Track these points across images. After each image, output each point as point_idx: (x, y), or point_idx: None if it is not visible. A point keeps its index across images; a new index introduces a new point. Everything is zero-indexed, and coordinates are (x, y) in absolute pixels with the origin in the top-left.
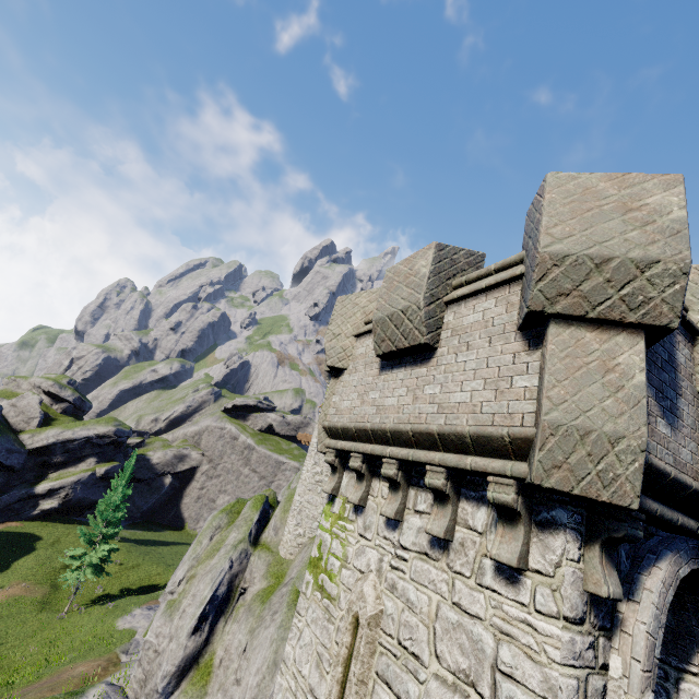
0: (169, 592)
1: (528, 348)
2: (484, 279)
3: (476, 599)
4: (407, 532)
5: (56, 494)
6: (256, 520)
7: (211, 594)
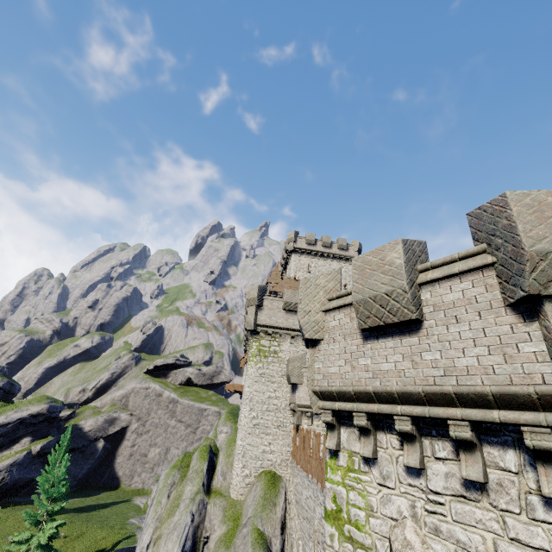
0: None
1: (523, 321)
2: (449, 264)
3: (535, 532)
4: (434, 478)
5: None
6: (205, 470)
7: (180, 551)
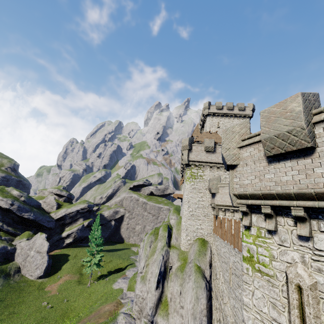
0: (140, 272)
1: None
2: None
3: None
4: (319, 242)
5: (70, 236)
6: (167, 236)
7: (158, 271)
